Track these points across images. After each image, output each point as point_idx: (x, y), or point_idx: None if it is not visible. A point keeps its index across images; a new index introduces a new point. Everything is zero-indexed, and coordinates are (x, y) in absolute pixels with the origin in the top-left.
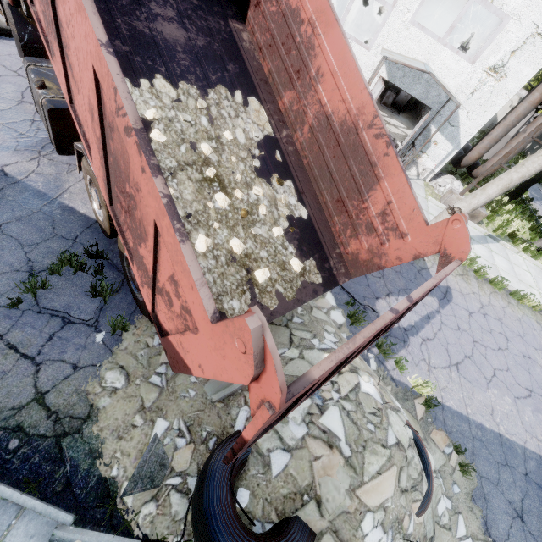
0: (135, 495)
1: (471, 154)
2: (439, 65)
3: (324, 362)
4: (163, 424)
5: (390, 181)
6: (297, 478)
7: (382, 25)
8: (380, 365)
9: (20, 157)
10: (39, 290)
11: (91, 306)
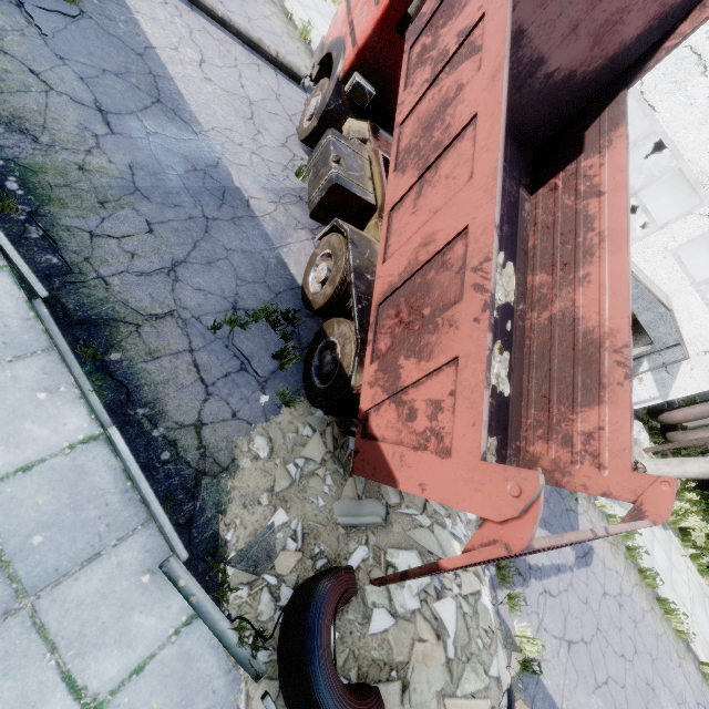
0: (236, 570)
1: (675, 413)
2: (682, 306)
3: (541, 539)
4: (283, 517)
5: (613, 410)
6: (394, 648)
7: (640, 239)
8: (492, 589)
9: (265, 196)
10: (236, 326)
11: (268, 365)
